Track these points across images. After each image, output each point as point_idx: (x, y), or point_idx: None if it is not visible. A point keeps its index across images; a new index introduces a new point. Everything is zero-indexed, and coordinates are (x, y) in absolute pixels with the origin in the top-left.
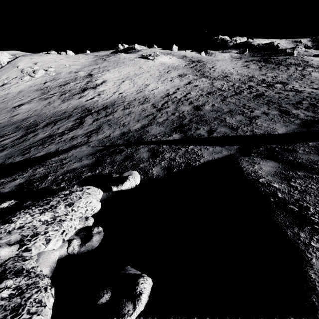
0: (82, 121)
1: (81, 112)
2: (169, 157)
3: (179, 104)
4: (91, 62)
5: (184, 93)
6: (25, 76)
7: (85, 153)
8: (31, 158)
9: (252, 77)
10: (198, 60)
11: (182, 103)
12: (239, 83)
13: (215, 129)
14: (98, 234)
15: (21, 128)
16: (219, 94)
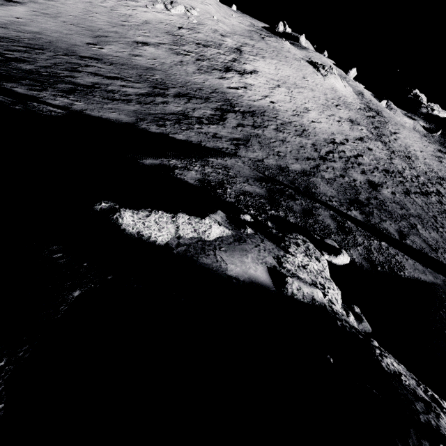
0: (224, 117)
1: (222, 103)
2: (363, 244)
3: (348, 166)
4: (245, 30)
5: (354, 151)
6: (159, 1)
7: (247, 174)
8: (170, 137)
9: (443, 179)
10: (378, 110)
11: (352, 166)
12: (424, 178)
13: (407, 235)
14: (363, 316)
15: (146, 81)
16: (400, 180)
